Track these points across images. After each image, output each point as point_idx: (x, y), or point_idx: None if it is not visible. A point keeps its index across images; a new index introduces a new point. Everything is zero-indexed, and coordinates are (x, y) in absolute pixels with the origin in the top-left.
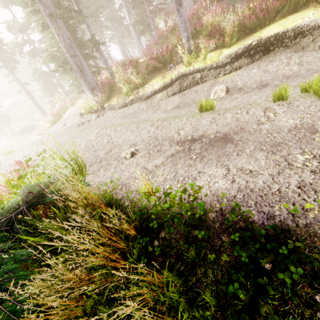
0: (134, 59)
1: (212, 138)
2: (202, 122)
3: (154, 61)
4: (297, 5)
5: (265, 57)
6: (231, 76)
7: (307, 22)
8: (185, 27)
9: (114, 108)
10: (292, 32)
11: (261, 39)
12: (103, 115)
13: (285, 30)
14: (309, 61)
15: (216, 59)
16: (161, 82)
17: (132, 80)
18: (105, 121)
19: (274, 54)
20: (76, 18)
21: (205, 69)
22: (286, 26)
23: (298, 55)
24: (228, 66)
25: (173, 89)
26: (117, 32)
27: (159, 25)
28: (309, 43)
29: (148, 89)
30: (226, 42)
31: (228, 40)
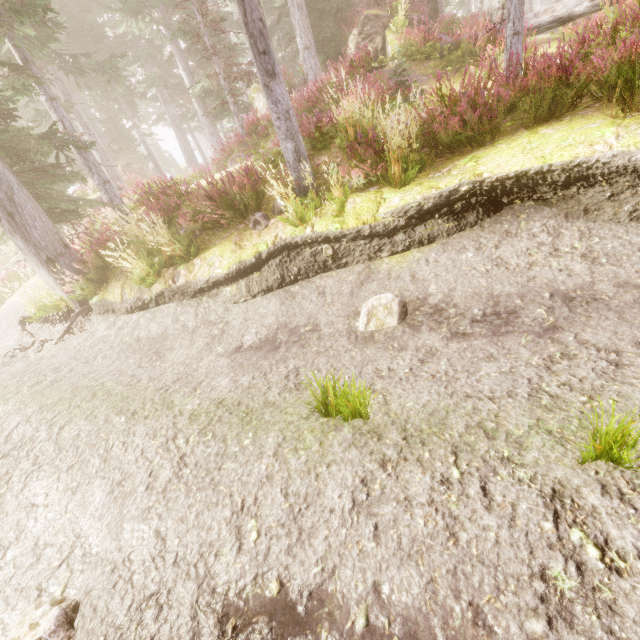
0: (173, 186)
1: (358, 637)
2: (326, 489)
3: (211, 206)
4: (557, 103)
5: (491, 221)
6: (411, 260)
7: (604, 156)
8: (288, 129)
9: (114, 311)
10: (562, 174)
11: (481, 181)
12: (84, 328)
13: (545, 168)
14: (613, 253)
15: (370, 216)
16: (232, 258)
17: (159, 246)
18: (78, 355)
19: (514, 216)
20: (5, 79)
21: (342, 237)
22: (547, 157)
23: (578, 229)
24: (400, 235)
25: (265, 278)
26: (171, 107)
27: (254, 103)
28: (603, 202)
29: (200, 273)
30: (393, 174)
31: (396, 170)
